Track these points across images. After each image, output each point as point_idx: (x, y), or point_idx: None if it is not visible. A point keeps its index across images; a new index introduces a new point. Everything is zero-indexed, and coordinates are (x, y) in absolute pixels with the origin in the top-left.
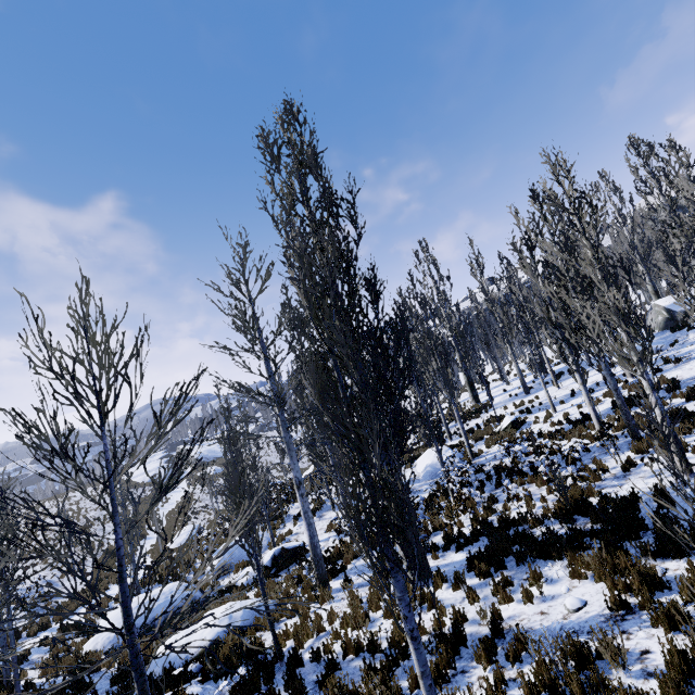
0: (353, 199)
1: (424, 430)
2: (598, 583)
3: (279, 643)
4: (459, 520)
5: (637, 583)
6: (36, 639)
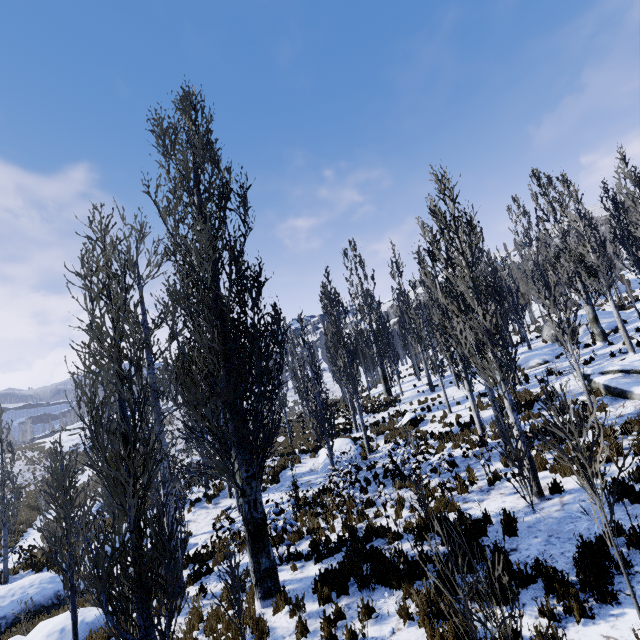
0: (244, 193)
1: (316, 426)
2: (422, 628)
3: None
4: (332, 525)
5: (452, 638)
6: None
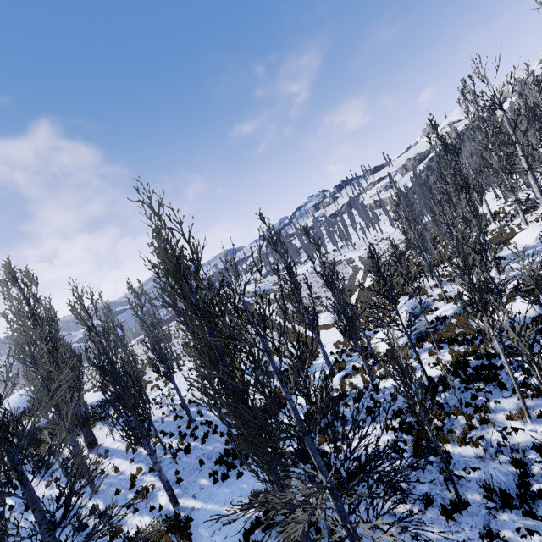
0: None
1: None
2: None
3: None
4: None
5: None
6: (320, 360)
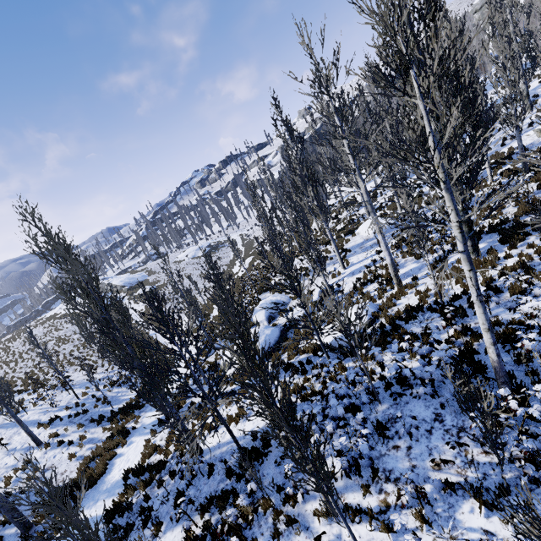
0: None
1: (405, 196)
2: None
3: (425, 301)
4: (453, 237)
5: None
6: (165, 389)
